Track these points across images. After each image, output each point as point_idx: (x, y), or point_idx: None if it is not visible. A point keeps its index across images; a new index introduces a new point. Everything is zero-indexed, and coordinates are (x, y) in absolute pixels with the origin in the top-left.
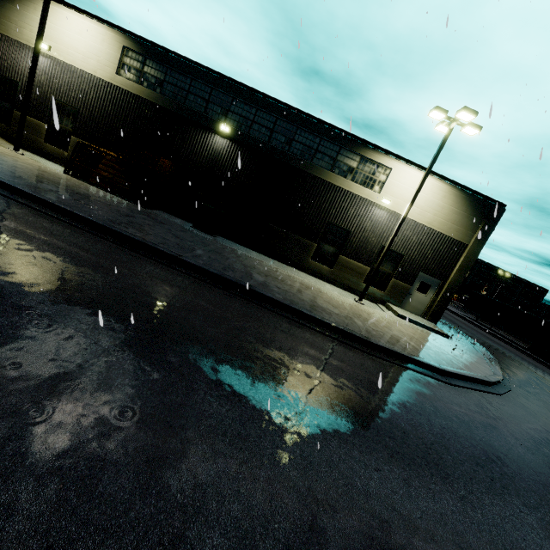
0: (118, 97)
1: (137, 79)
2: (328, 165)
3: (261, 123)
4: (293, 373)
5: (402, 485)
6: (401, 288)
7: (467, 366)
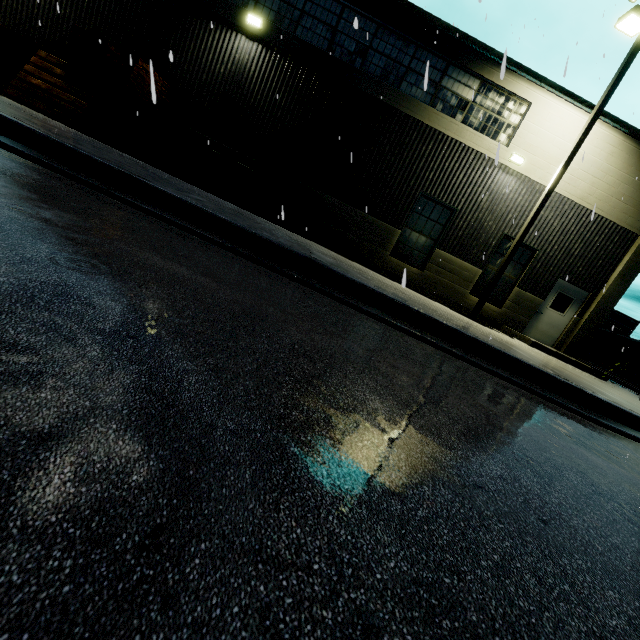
0: None
1: None
2: (426, 95)
3: (317, 15)
4: None
5: None
6: (528, 303)
7: None
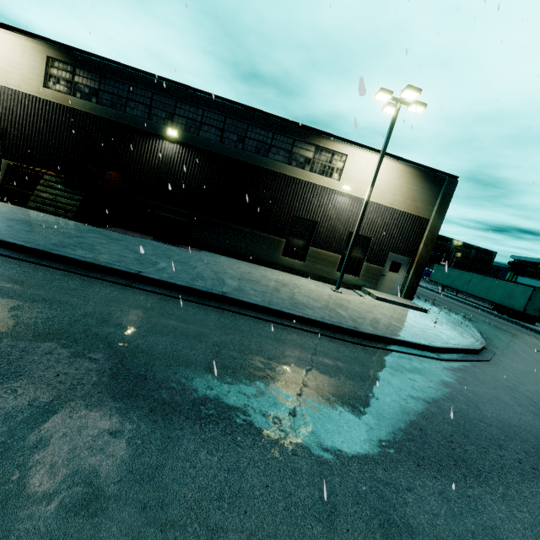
0: (49, 112)
1: (68, 90)
2: (285, 158)
3: (210, 123)
4: (289, 386)
5: (441, 501)
6: (374, 270)
7: (452, 338)
